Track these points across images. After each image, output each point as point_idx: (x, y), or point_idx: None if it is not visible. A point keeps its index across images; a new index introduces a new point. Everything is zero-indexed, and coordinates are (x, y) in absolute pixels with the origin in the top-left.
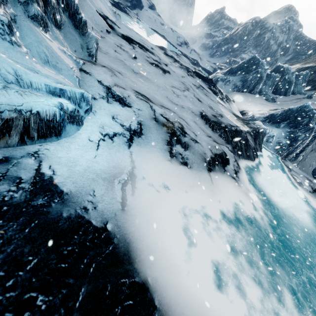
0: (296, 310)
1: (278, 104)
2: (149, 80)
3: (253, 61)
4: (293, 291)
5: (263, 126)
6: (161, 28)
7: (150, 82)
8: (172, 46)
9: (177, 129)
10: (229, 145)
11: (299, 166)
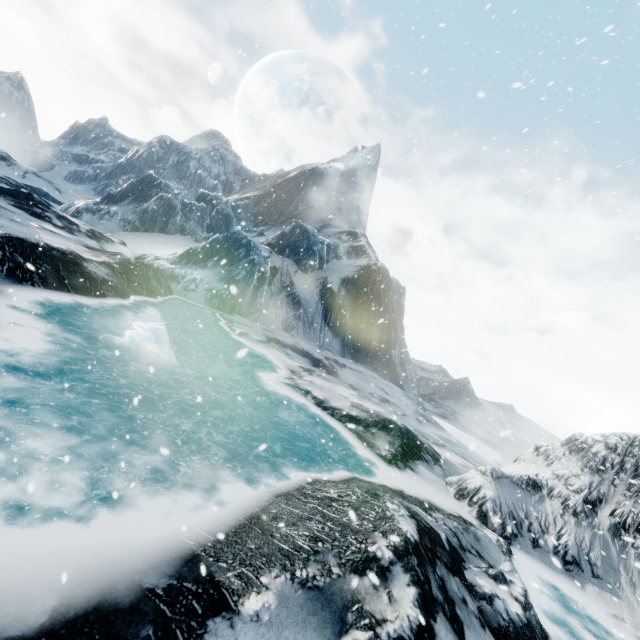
0: None
1: None
2: None
3: (149, 182)
4: None
5: (168, 266)
6: None
7: None
8: None
9: None
10: None
11: (261, 321)
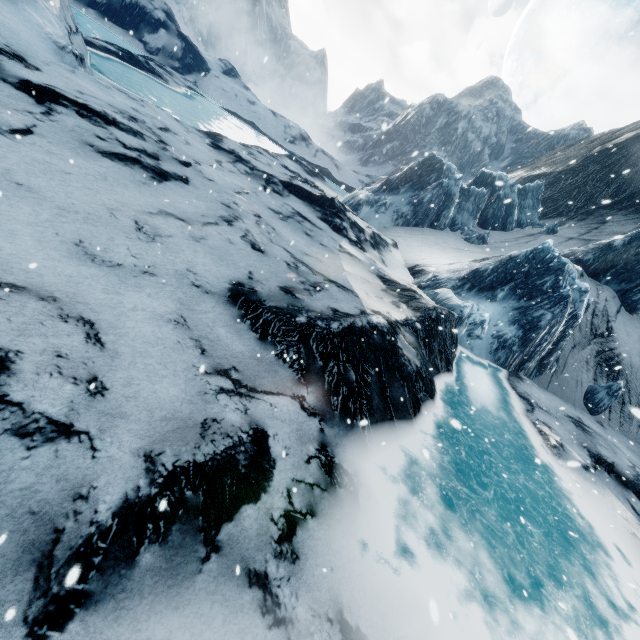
0: None
1: (491, 249)
2: (30, 190)
3: (429, 164)
4: None
5: (456, 301)
6: (249, 110)
7: (27, 197)
8: (272, 142)
9: None
10: (308, 390)
11: (553, 388)
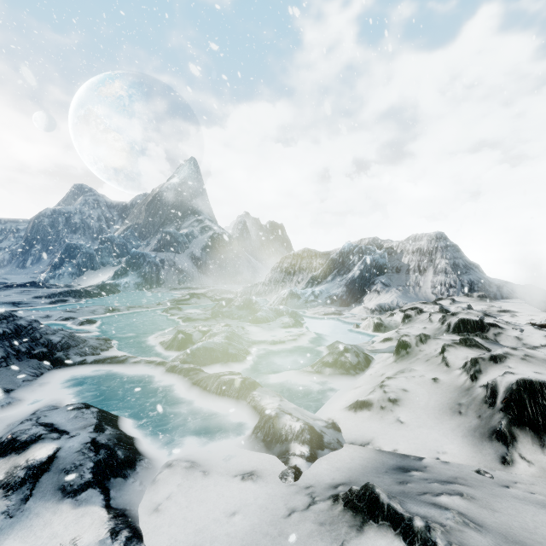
0: None
1: None
2: None
3: (70, 248)
4: None
5: (112, 282)
6: None
7: None
8: None
9: (15, 301)
10: (69, 297)
11: (167, 287)
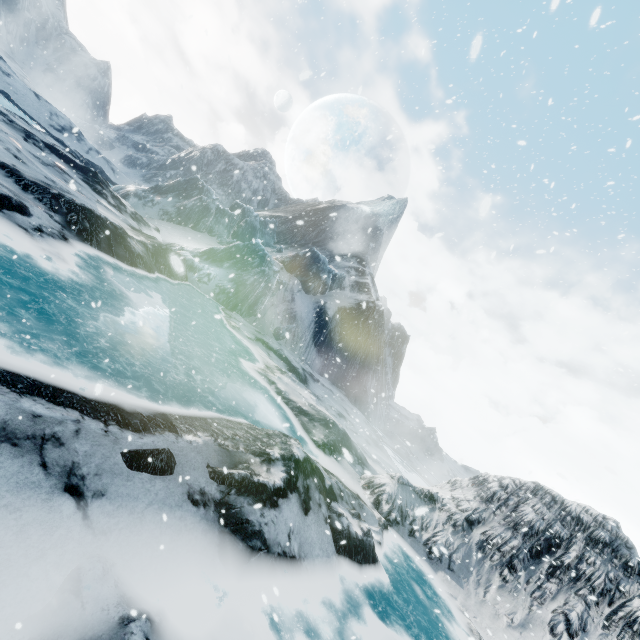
0: (51, 332)
1: None
2: None
3: (194, 183)
4: (66, 327)
5: (191, 257)
6: (2, 80)
7: None
8: (32, 120)
9: None
10: (56, 215)
11: (256, 324)
